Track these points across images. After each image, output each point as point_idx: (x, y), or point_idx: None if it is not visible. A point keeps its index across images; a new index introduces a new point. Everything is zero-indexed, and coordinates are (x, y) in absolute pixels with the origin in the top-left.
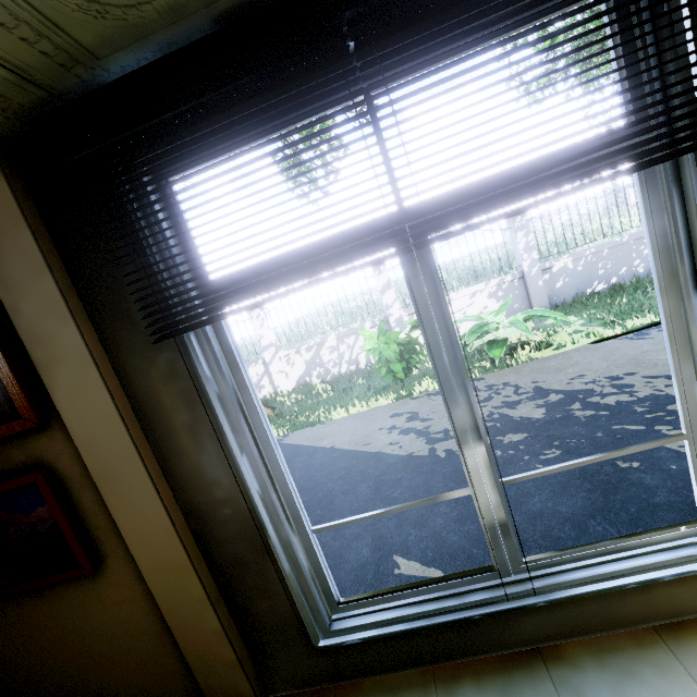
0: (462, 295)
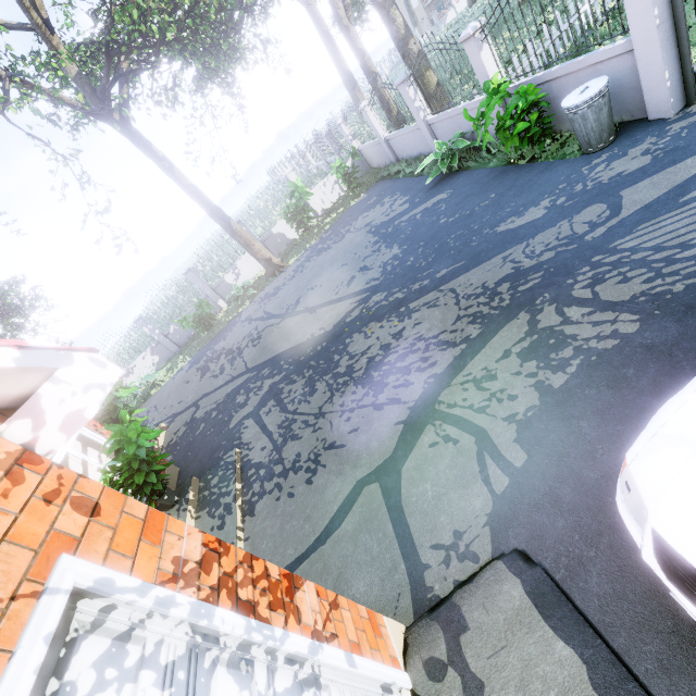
0: (139, 361)
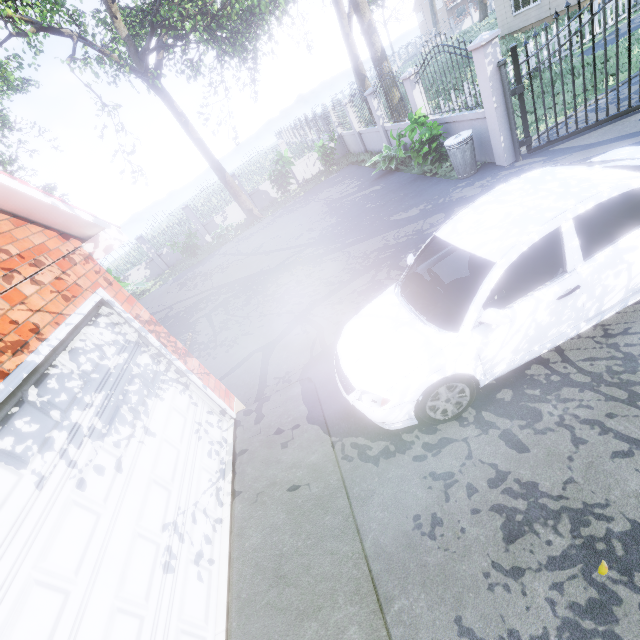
0: (134, 271)
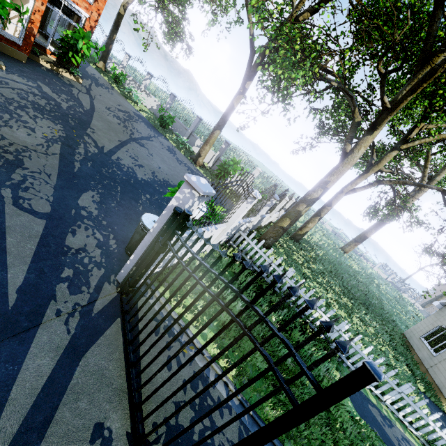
0: (154, 98)
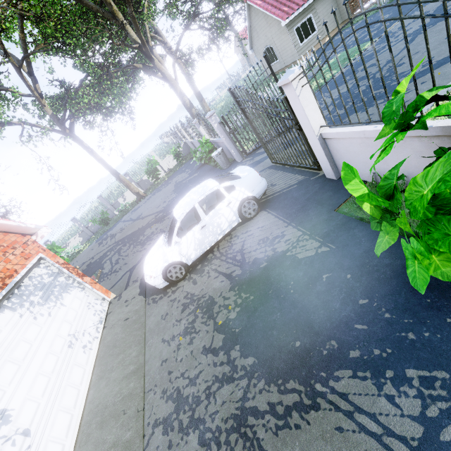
0: (72, 240)
